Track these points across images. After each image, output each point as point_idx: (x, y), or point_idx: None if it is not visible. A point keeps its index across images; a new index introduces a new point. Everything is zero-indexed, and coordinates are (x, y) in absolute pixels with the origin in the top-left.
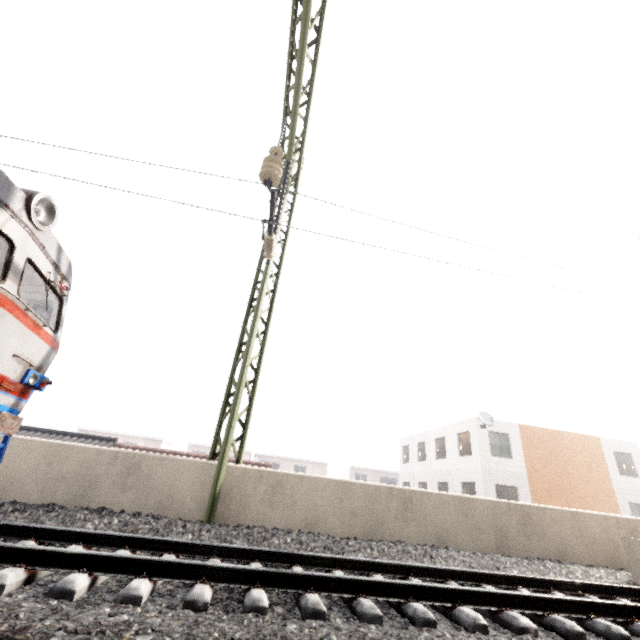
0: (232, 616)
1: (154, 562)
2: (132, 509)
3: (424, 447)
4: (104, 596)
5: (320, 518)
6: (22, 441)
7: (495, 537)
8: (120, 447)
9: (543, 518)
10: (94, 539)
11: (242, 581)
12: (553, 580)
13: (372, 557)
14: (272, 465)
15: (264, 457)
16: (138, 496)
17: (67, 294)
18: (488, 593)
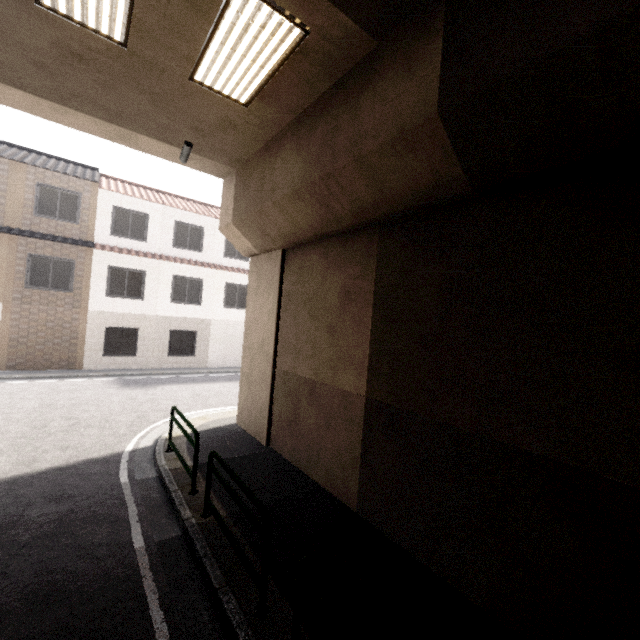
0: None
1: None
2: None
3: None
4: None
5: None
6: None
7: None
8: (107, 178)
9: None
10: None
11: None
12: None
13: None
14: None
15: None
16: None
17: None
18: None
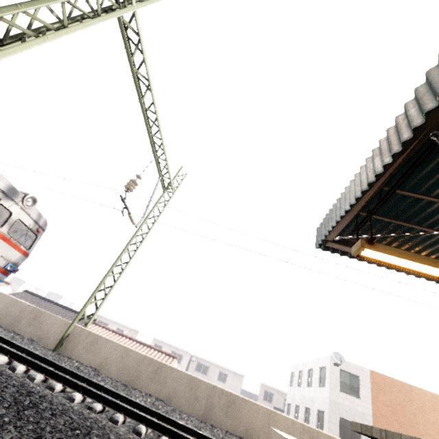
0: None
1: None
2: (28, 335)
3: (302, 375)
4: None
5: (108, 365)
6: (4, 295)
7: (204, 408)
8: (96, 325)
9: (244, 407)
10: None
11: (6, 354)
12: (180, 423)
13: (105, 385)
14: (204, 366)
15: (199, 359)
16: (33, 330)
17: (42, 234)
18: (99, 394)
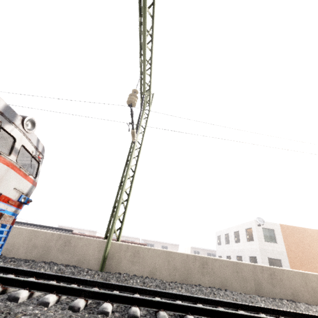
0: (91, 315)
1: (60, 286)
2: (66, 263)
3: (228, 236)
4: (33, 301)
5: (157, 271)
6: (19, 228)
7: (254, 285)
8: (74, 234)
9: (283, 275)
10: (41, 275)
11: (101, 298)
12: (281, 310)
13: (181, 292)
14: (150, 245)
15: (146, 241)
16: (69, 256)
17: (42, 160)
18: (233, 313)
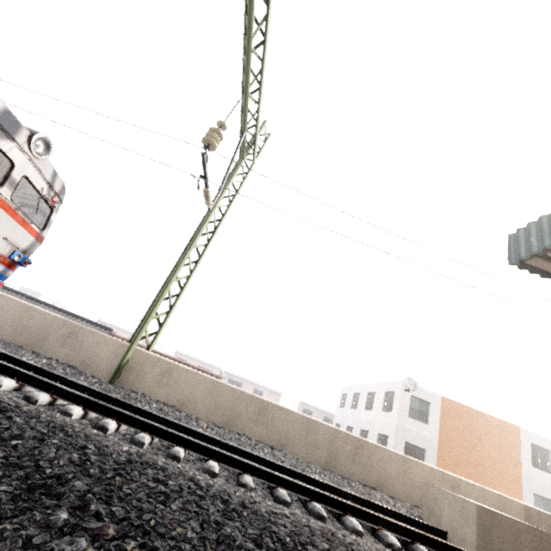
0: (48, 411)
1: (25, 374)
2: (65, 360)
3: (358, 397)
4: None
5: (192, 402)
6: (9, 299)
7: (327, 456)
8: (113, 336)
9: (374, 454)
10: (15, 362)
11: (74, 401)
12: (330, 485)
13: (207, 433)
14: (236, 383)
15: (231, 375)
16: (71, 353)
17: (58, 207)
18: (240, 461)
